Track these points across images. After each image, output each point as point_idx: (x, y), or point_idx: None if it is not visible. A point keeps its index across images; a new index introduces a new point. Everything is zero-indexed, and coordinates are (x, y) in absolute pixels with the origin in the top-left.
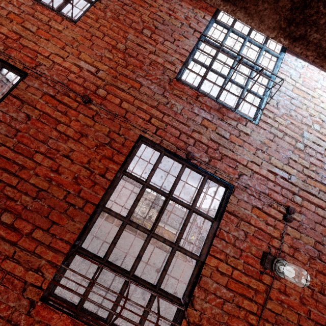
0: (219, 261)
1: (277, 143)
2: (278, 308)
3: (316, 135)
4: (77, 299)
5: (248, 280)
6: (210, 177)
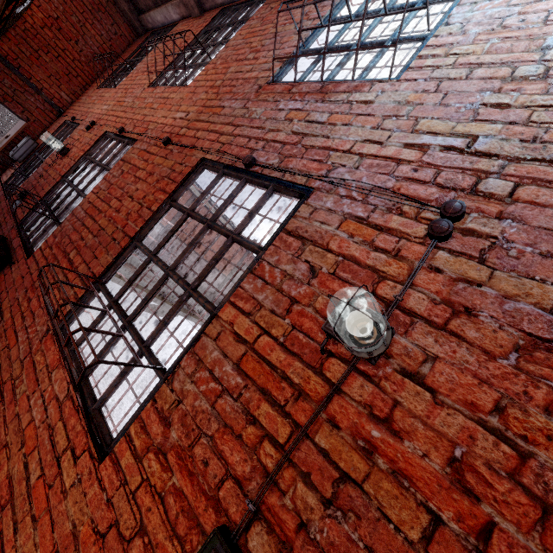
0: (241, 315)
1: (445, 92)
2: (356, 463)
3: None
4: None
5: (289, 363)
6: (276, 186)
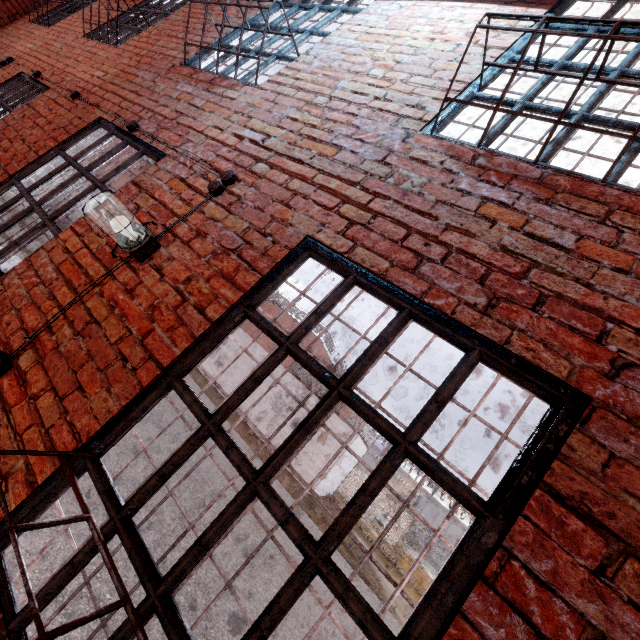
0: (75, 236)
1: (276, 103)
2: (104, 314)
3: (367, 82)
4: None
5: (93, 265)
6: (145, 150)
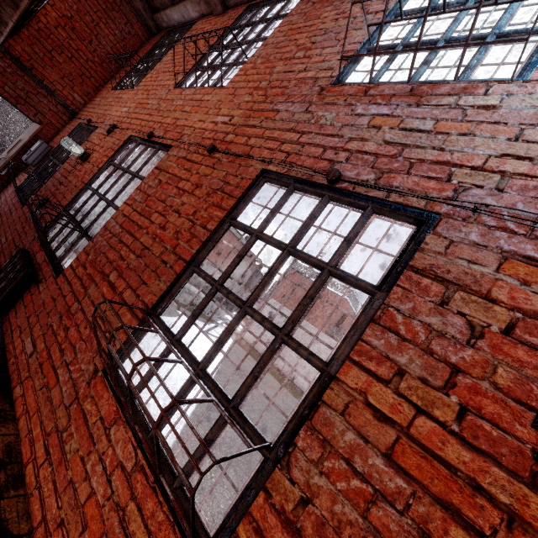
0: (374, 382)
1: None
2: None
3: None
4: (223, 504)
5: (477, 466)
6: (376, 208)
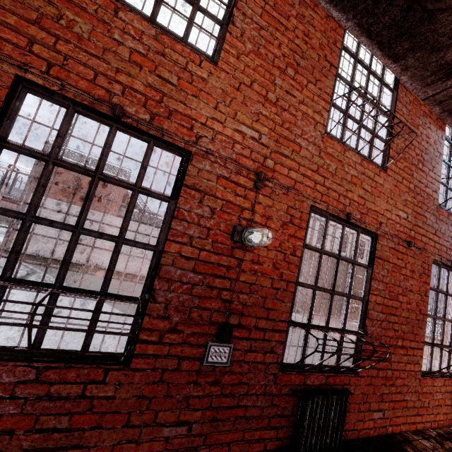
0: None
1: None
2: None
3: None
4: None
5: None
6: None
